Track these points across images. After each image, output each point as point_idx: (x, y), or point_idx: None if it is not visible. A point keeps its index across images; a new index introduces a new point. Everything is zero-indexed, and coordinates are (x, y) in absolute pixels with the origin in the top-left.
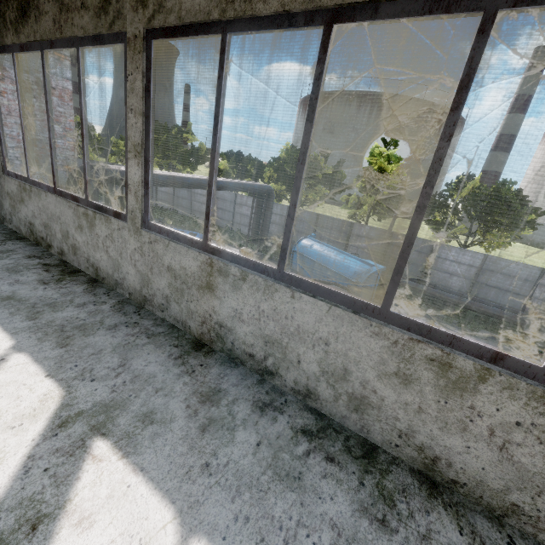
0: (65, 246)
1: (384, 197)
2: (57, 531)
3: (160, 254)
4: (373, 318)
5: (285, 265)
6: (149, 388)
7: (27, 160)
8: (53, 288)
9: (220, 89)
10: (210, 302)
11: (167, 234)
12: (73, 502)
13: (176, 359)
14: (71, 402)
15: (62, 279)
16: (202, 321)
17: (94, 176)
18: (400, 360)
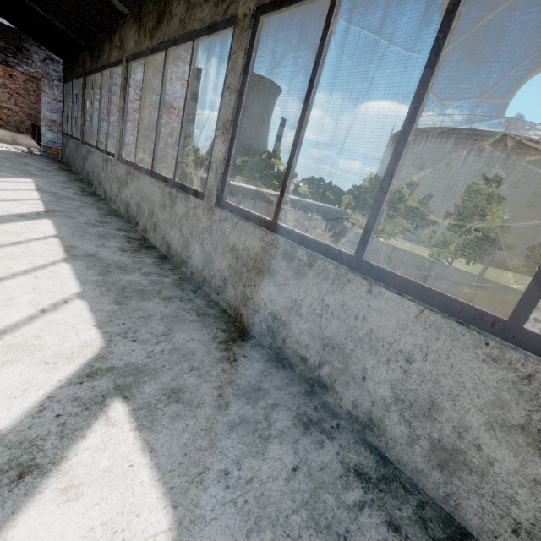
0: (149, 224)
1: (477, 239)
2: (40, 490)
3: (227, 233)
4: (490, 336)
5: (365, 251)
6: (185, 364)
7: (137, 148)
8: (128, 255)
9: (322, 51)
10: (268, 289)
11: (237, 213)
12: (69, 462)
13: (220, 343)
14: (107, 355)
15: (138, 251)
16: (255, 309)
17: (189, 182)
18: (534, 407)
